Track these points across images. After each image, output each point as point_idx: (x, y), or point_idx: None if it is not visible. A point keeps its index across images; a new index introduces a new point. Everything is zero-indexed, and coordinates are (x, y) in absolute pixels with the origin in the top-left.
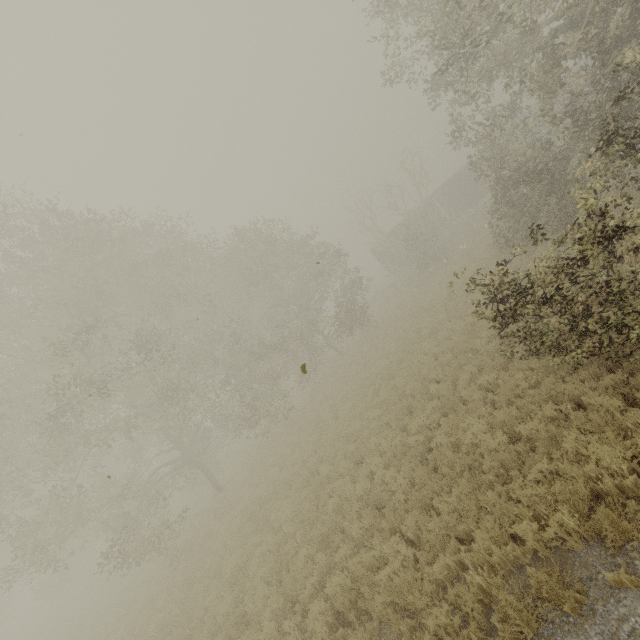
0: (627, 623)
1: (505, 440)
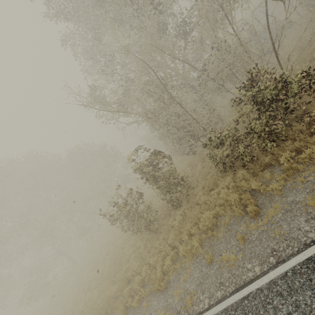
0: (116, 314)
1: (129, 253)
